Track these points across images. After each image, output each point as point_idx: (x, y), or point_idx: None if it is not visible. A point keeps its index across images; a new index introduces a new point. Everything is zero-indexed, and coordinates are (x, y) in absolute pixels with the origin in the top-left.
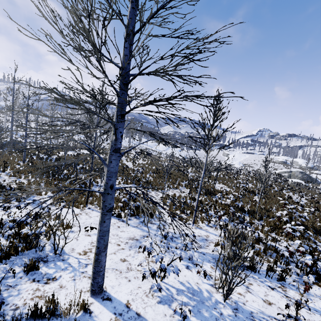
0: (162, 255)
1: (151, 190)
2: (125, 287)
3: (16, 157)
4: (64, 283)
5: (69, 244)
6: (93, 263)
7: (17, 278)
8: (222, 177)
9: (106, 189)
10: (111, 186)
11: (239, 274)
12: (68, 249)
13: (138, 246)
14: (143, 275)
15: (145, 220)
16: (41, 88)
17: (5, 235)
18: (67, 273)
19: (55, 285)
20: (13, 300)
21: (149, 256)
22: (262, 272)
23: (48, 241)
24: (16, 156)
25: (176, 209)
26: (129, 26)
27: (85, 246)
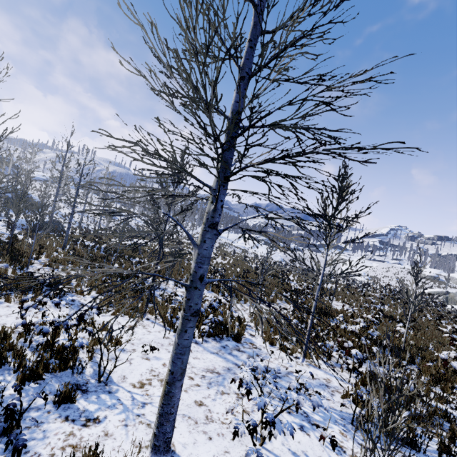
0: (266, 398)
1: (238, 300)
2: (204, 448)
3: (54, 242)
4: (111, 429)
5: (119, 369)
6: (160, 397)
7: (43, 411)
8: (341, 291)
9: (194, 281)
10: (200, 277)
11: (400, 446)
12: (117, 375)
13: (221, 384)
14: (234, 430)
15: (229, 344)
16: (123, 140)
17: (32, 346)
18: (116, 414)
19: (98, 430)
20: (36, 446)
21: (248, 396)
22: (431, 453)
23: (89, 360)
24: (54, 241)
25: (275, 332)
26: (244, 68)
27: (142, 374)
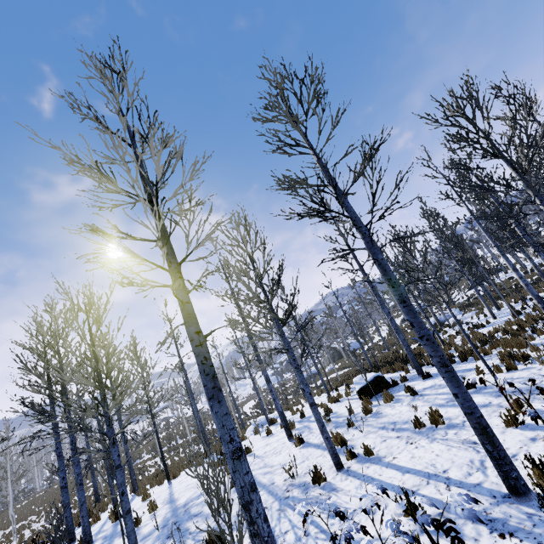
0: None
1: None
2: None
3: None
4: None
5: None
6: None
7: None
8: None
9: None
10: None
11: None
12: None
13: None
14: None
15: None
16: None
17: None
18: None
19: None
20: None
21: None
22: None
23: None
24: None
25: None
26: None
27: None
